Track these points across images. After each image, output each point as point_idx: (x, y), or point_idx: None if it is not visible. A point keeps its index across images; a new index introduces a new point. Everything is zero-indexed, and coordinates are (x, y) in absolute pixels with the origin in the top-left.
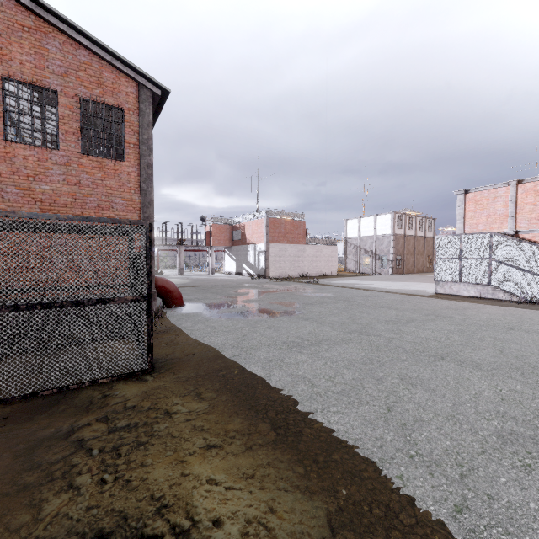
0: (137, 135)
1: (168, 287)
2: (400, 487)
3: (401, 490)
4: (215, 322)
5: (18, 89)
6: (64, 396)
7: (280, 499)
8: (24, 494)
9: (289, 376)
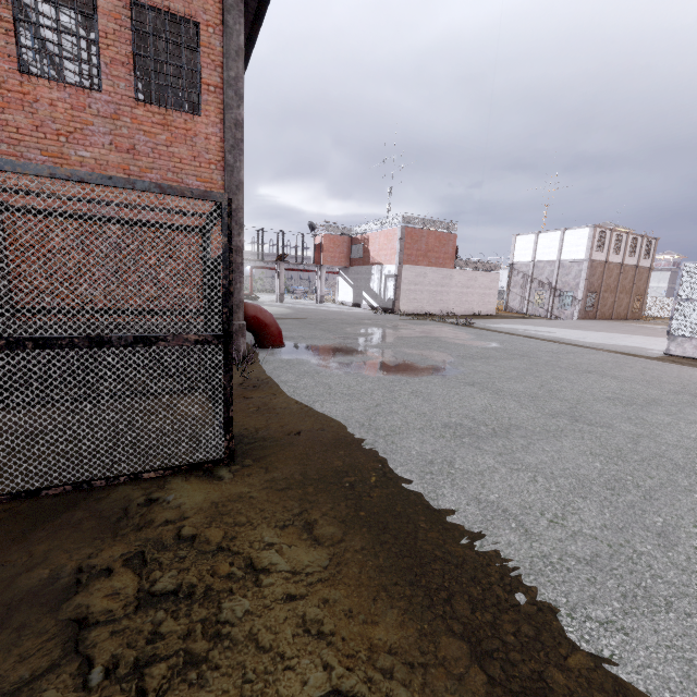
0: (220, 70)
1: (263, 319)
2: None
3: None
4: (329, 376)
5: None
6: (87, 494)
7: None
8: None
9: (473, 502)
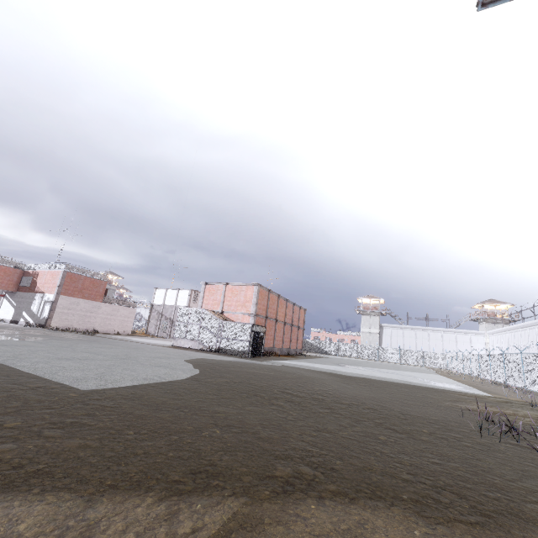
0: None
1: None
2: None
3: None
4: None
5: None
6: None
7: None
8: None
9: None
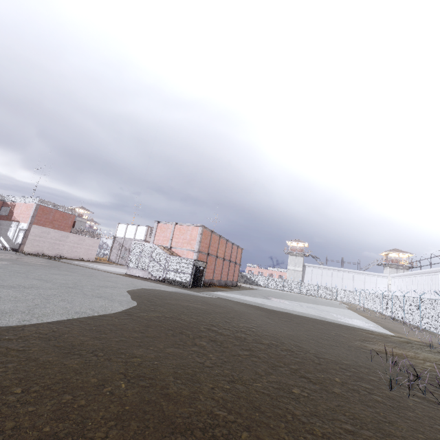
0: None
1: None
2: None
3: None
4: None
5: None
6: None
7: None
8: None
9: None
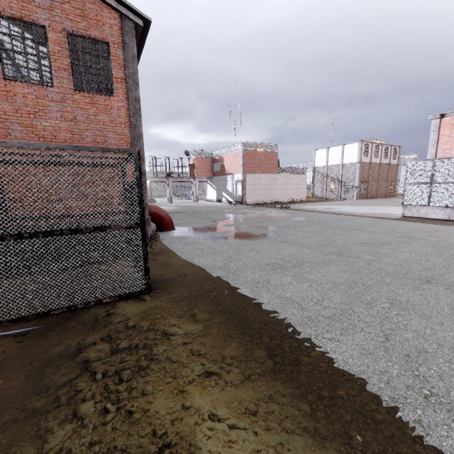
0: (123, 69)
1: (160, 214)
2: (422, 435)
3: (424, 440)
4: (202, 244)
5: (9, 26)
6: (73, 313)
7: (290, 445)
8: (32, 422)
9: (277, 298)
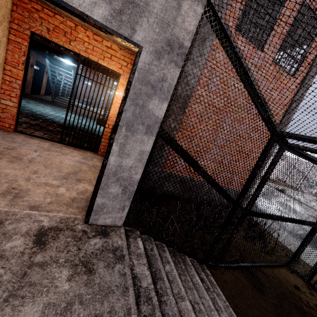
0: (315, 53)
1: None
2: None
3: None
4: None
5: None
6: None
7: None
8: None
9: None
